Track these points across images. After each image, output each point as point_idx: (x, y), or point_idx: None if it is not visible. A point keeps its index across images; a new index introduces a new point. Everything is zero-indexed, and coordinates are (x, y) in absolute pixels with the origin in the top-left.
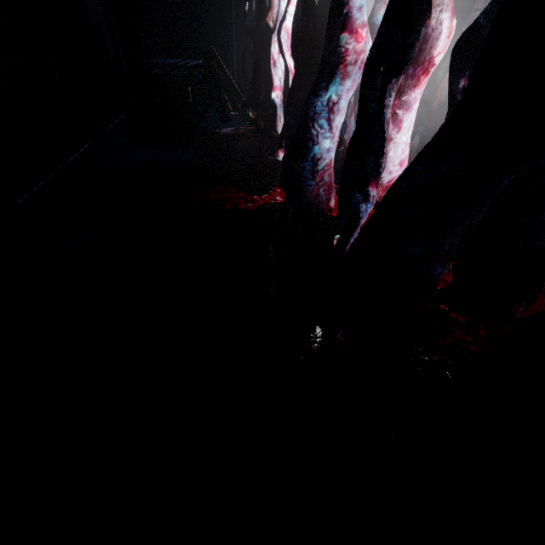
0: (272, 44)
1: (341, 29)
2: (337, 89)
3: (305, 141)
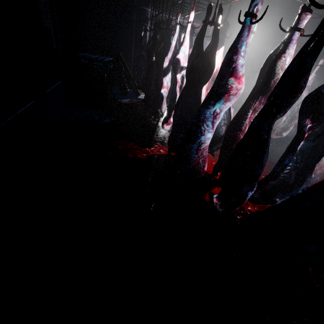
0: (165, 63)
1: (230, 75)
2: (221, 106)
3: (197, 133)
